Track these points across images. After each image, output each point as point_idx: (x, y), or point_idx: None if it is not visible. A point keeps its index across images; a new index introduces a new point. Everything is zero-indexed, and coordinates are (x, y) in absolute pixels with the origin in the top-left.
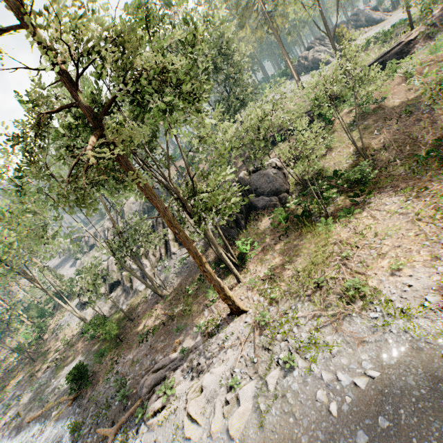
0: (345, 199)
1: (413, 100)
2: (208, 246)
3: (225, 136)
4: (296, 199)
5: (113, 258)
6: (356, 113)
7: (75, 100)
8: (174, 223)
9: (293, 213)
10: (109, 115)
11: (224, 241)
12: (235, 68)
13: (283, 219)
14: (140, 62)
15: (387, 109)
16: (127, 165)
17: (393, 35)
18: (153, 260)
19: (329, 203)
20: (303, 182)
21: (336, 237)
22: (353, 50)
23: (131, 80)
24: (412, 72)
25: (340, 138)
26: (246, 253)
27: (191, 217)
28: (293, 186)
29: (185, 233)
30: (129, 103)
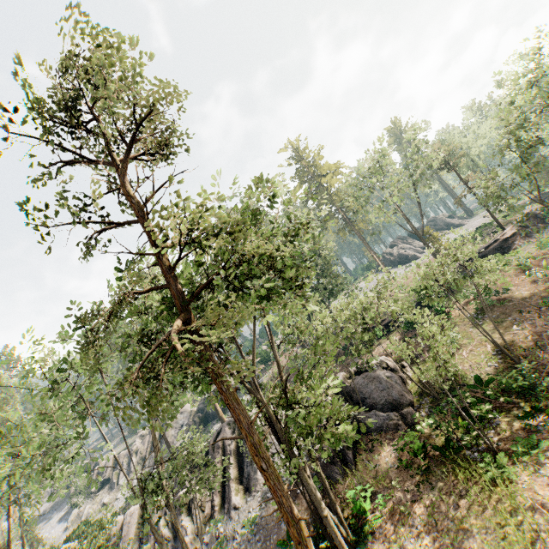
0: (510, 421)
1: (546, 292)
2: (293, 497)
3: (320, 326)
4: (428, 417)
5: (134, 509)
6: (483, 304)
7: (168, 281)
8: (261, 449)
9: (429, 442)
10: (197, 298)
11: (326, 489)
12: (322, 261)
13: (418, 451)
14: (250, 247)
15: (517, 300)
16: (210, 356)
17: (483, 234)
18: (198, 519)
19: (484, 426)
20: (432, 391)
21: (528, 495)
22: (458, 243)
23: (234, 264)
24: (527, 264)
25: (465, 333)
26: (363, 517)
27: (277, 440)
28: (418, 397)
29: (276, 469)
30: (229, 285)
